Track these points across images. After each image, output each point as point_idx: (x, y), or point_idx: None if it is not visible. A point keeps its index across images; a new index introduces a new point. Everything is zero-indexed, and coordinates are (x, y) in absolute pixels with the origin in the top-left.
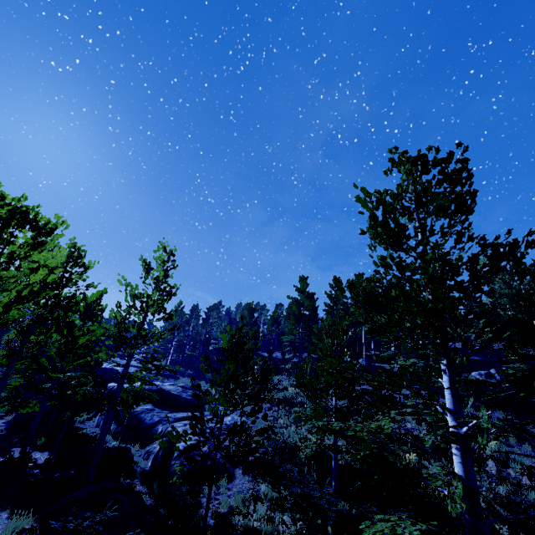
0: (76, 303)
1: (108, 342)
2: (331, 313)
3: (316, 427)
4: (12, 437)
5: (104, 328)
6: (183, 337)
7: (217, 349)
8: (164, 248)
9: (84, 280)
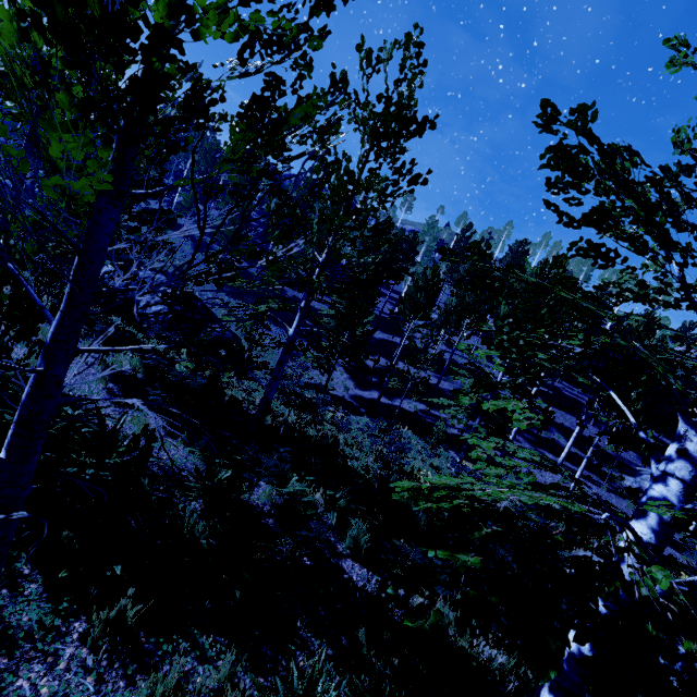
0: None
1: None
2: None
3: None
4: None
5: None
6: None
7: None
8: None
9: None
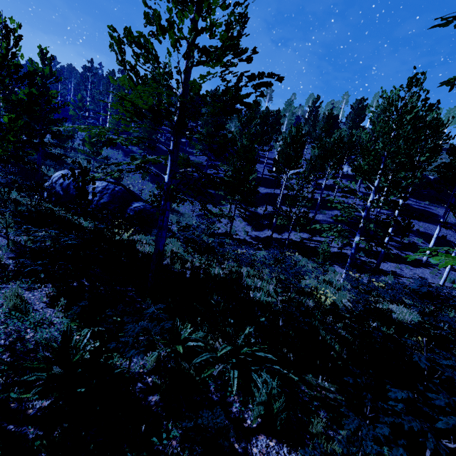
0: None
1: None
2: None
3: None
4: None
5: None
6: None
7: None
8: None
9: None
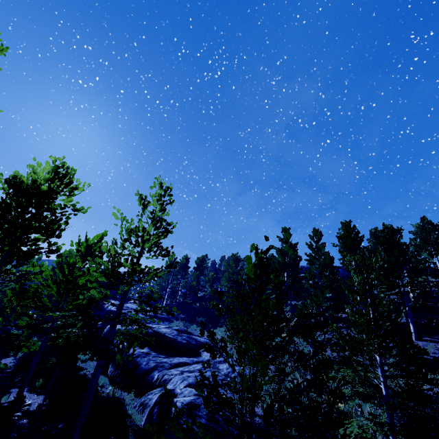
0: (59, 226)
1: (101, 278)
2: (313, 262)
3: (352, 392)
4: (16, 375)
5: (97, 263)
6: (176, 284)
7: (205, 296)
8: (160, 184)
9: (73, 205)
